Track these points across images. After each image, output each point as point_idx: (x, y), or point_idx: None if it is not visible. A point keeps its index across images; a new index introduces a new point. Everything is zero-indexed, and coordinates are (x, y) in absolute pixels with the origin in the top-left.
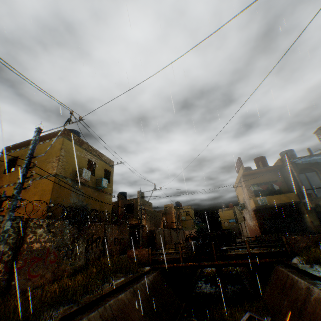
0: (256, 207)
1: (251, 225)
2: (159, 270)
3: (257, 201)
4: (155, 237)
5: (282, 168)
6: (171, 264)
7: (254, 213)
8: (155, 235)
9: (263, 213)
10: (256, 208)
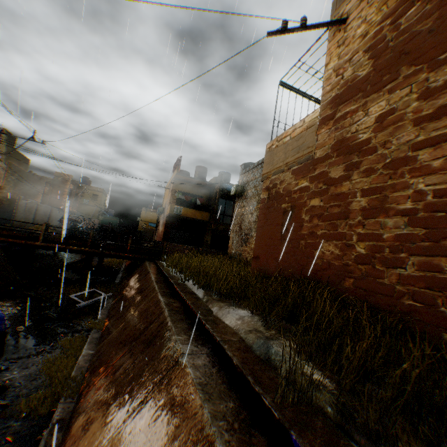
0: (170, 215)
1: (160, 231)
2: (0, 243)
3: (174, 209)
4: (18, 209)
5: (213, 187)
6: (24, 241)
7: (166, 220)
8: (17, 206)
9: (174, 222)
10: (169, 215)
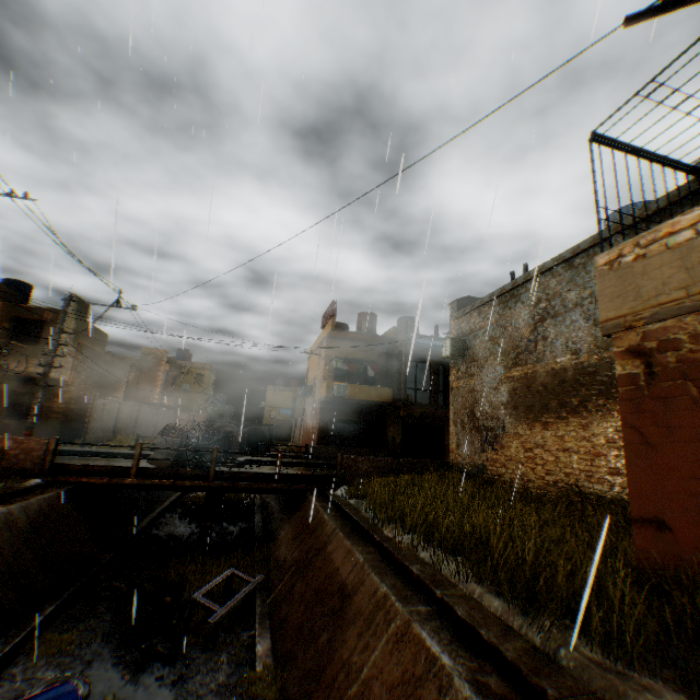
0: (327, 399)
1: (309, 426)
2: (67, 488)
3: (333, 389)
4: (91, 415)
5: (392, 345)
6: (106, 479)
7: (320, 408)
8: (91, 412)
9: (334, 410)
10: (326, 399)
